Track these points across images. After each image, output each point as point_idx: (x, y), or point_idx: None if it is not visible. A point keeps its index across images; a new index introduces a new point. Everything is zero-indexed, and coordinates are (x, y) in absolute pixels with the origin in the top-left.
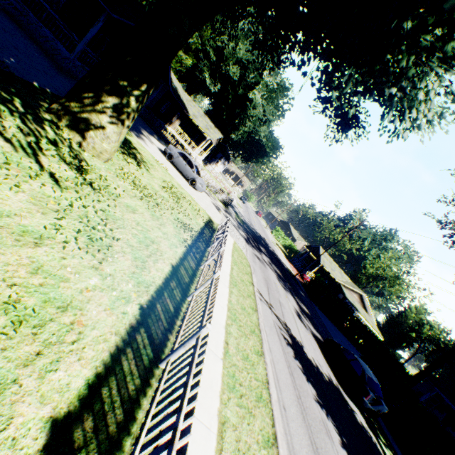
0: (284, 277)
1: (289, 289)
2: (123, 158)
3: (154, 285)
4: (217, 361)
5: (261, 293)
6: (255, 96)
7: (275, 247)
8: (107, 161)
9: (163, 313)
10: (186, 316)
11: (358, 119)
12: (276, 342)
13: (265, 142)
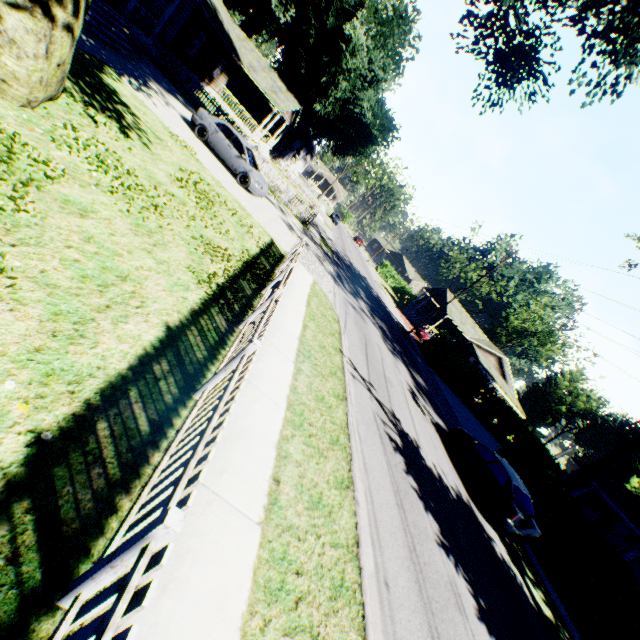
0: (392, 336)
1: (400, 354)
2: (83, 112)
3: (102, 375)
4: (246, 533)
5: (355, 365)
6: (355, 31)
7: (381, 290)
8: (30, 107)
9: (115, 441)
10: (171, 446)
11: (538, 58)
12: (376, 450)
13: (370, 119)
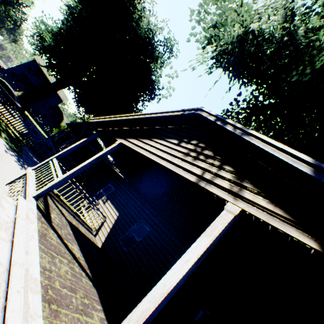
0: None
1: None
2: None
3: None
4: None
5: None
6: None
7: None
8: None
9: None
10: None
11: None
12: None
13: None
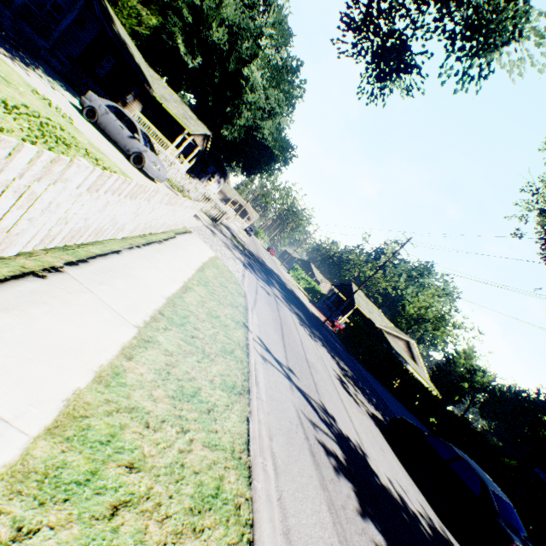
0: (309, 323)
1: (320, 340)
2: None
3: None
4: None
5: (267, 345)
6: (253, 74)
7: (294, 287)
8: None
9: None
10: None
11: (411, 51)
12: (307, 484)
13: (271, 142)
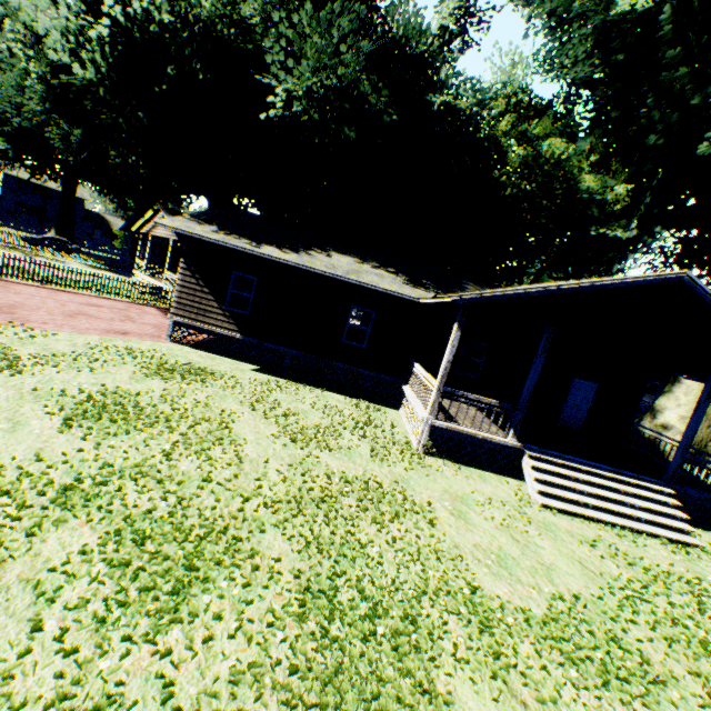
0: None
1: None
2: None
3: None
4: None
5: None
6: None
7: None
8: None
9: None
10: None
11: None
12: None
13: None
